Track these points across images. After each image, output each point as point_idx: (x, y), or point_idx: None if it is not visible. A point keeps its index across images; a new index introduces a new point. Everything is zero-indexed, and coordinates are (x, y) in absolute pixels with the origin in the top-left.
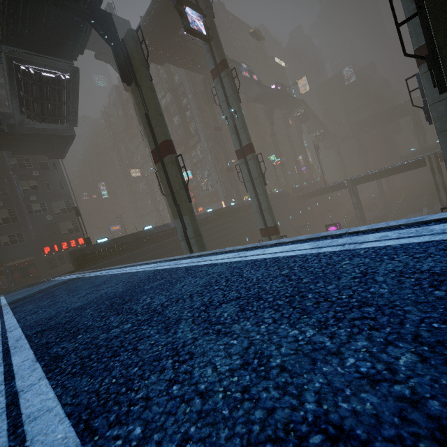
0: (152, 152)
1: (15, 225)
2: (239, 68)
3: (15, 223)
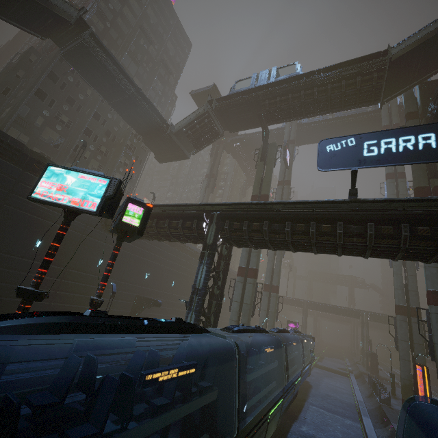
0: (253, 196)
1: None
2: None
3: None
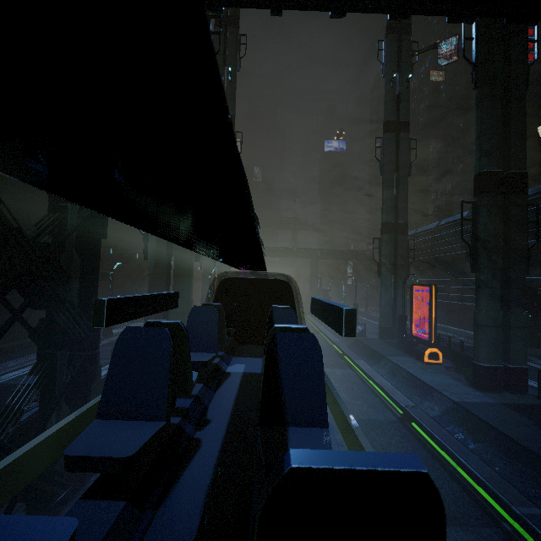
0: None
1: None
2: None
3: None
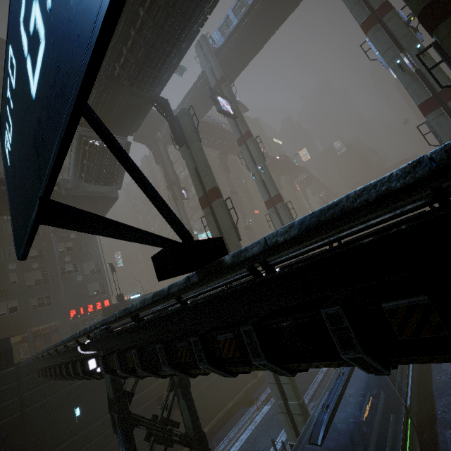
0: (200, 199)
1: (45, 287)
2: None
3: (46, 284)
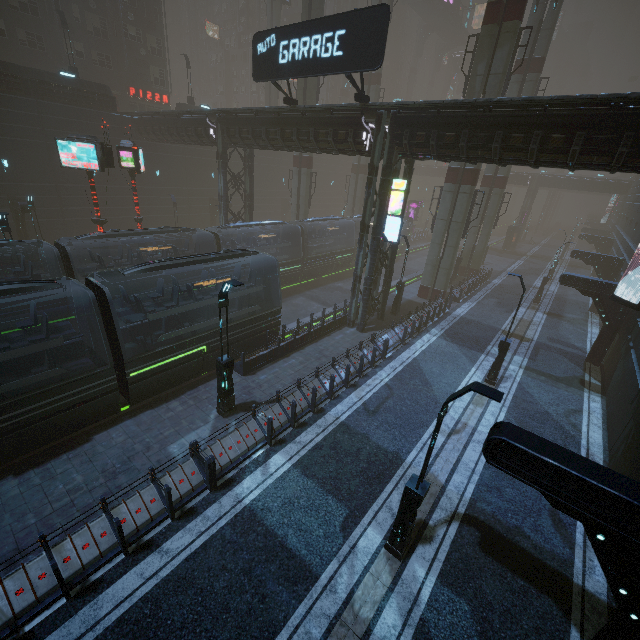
0: None
1: (105, 42)
2: None
3: (106, 40)
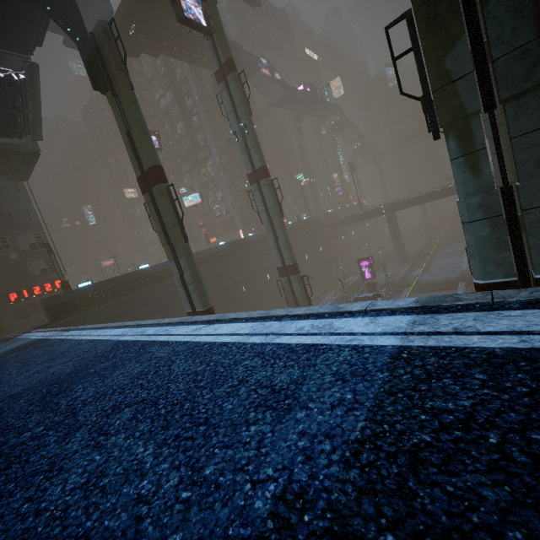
0: (138, 180)
1: None
2: (257, 64)
3: None
